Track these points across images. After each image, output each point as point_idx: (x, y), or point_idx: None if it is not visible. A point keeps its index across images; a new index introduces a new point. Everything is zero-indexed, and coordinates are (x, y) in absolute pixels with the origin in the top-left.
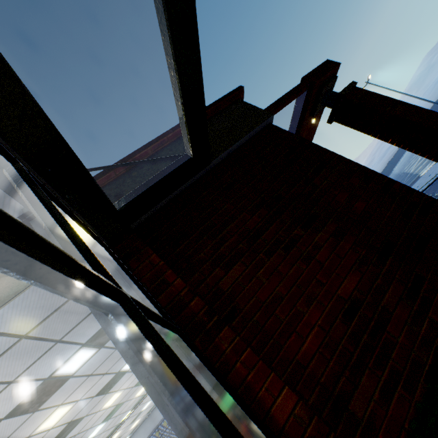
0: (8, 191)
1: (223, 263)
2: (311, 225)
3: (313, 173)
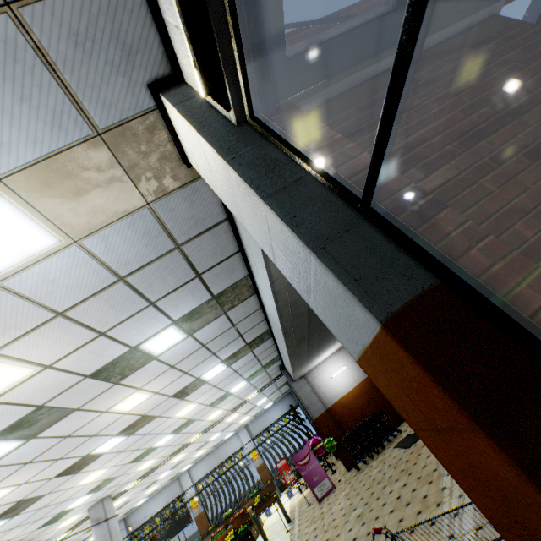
0: None
1: (420, 165)
2: None
3: None
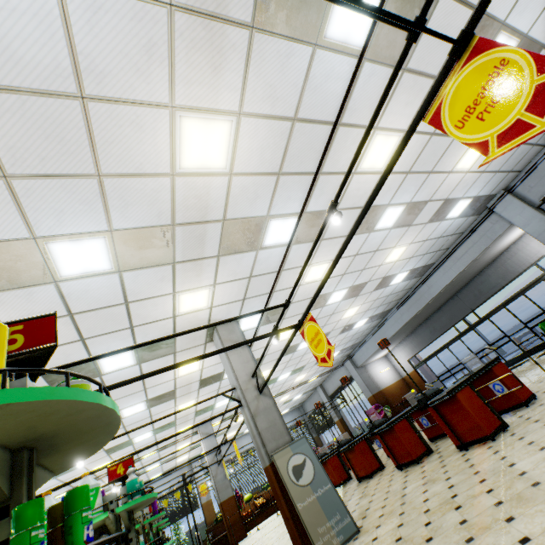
0: None
1: None
2: None
3: None
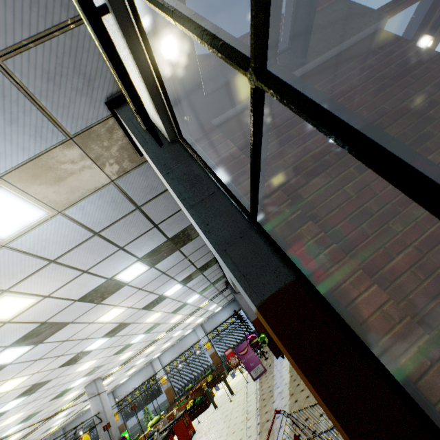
0: (119, 20)
1: (305, 172)
2: (421, 145)
3: (434, 88)
